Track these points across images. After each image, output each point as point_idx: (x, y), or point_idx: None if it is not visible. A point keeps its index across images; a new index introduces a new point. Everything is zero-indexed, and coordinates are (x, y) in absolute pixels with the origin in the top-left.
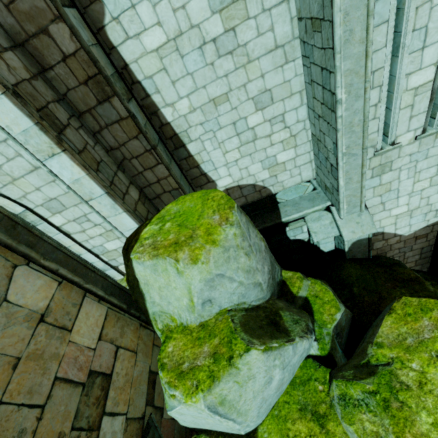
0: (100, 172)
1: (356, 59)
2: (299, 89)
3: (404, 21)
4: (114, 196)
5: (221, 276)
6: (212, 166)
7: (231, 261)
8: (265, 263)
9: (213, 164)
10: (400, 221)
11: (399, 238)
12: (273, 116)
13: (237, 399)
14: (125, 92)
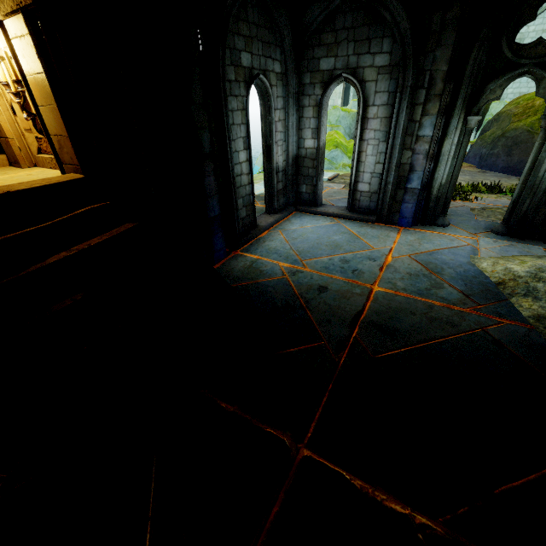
0: None
1: None
2: None
3: None
4: None
5: None
6: None
7: None
8: None
9: None
10: None
11: None
12: None
13: None
14: None
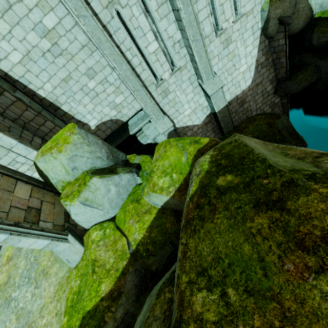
0: (11, 132)
1: (110, 49)
2: (107, 63)
3: (128, 26)
4: (24, 142)
5: (75, 155)
6: (81, 115)
7: (79, 149)
8: (103, 149)
9: (81, 114)
10: (192, 117)
11: (197, 127)
12: (100, 80)
13: (94, 198)
14: (11, 88)
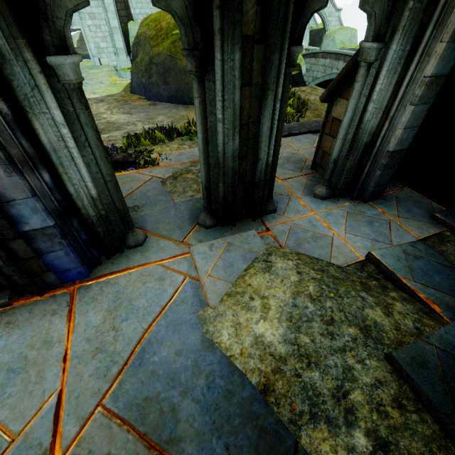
0: None
1: None
2: None
3: None
4: None
5: None
6: None
7: None
8: None
9: None
10: None
11: None
12: None
13: None
14: None
